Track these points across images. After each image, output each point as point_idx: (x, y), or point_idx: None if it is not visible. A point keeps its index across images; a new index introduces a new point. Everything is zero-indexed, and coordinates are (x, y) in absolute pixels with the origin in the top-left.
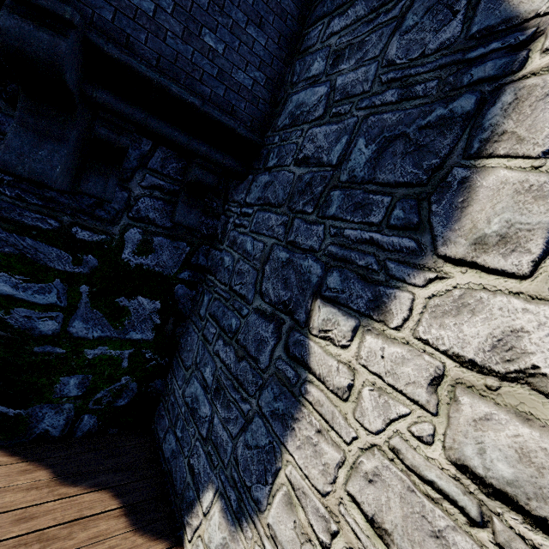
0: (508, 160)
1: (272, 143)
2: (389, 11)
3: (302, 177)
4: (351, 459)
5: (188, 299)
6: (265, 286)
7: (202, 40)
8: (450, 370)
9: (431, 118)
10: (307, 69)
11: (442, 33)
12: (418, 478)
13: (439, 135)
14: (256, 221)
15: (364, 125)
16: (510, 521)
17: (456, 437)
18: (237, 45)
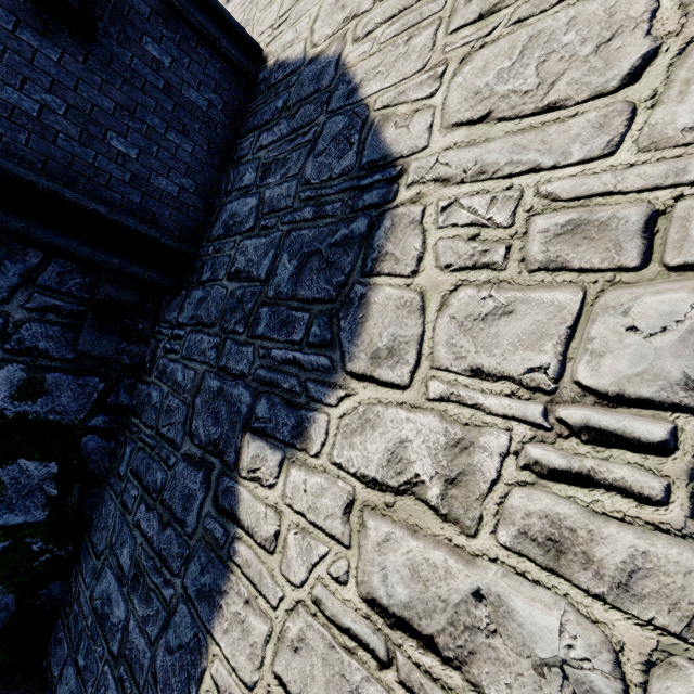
0: (390, 278)
1: (206, 254)
2: (306, 134)
3: (234, 292)
4: (278, 627)
5: (104, 454)
6: (195, 423)
7: (108, 144)
8: (359, 493)
9: (338, 237)
10: (240, 178)
11: (343, 161)
12: (337, 629)
13: (344, 253)
14: (188, 345)
15: (288, 240)
16: (409, 649)
17: (366, 568)
18: (155, 151)
